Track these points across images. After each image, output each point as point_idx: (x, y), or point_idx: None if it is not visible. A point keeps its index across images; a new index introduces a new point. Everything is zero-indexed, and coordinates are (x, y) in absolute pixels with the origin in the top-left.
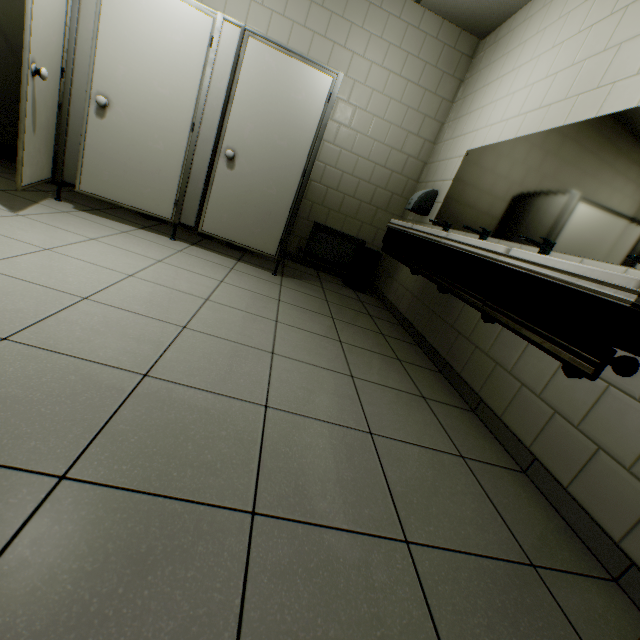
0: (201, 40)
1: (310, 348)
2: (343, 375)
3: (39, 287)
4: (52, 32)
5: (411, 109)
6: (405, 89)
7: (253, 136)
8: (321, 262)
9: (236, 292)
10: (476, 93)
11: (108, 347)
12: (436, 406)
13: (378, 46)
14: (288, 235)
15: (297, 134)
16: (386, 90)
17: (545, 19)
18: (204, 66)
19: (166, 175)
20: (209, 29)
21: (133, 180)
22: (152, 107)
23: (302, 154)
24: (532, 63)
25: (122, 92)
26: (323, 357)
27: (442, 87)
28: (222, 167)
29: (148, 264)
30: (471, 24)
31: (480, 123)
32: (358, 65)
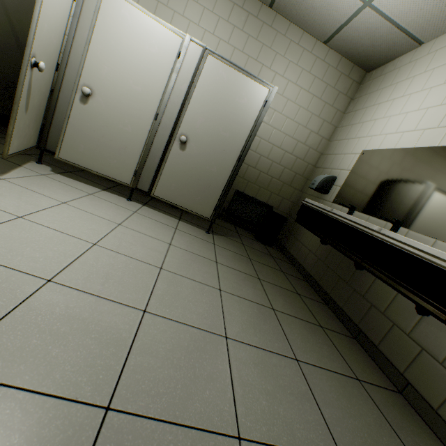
0: (171, 53)
1: (254, 323)
2: (289, 359)
3: (2, 269)
4: (53, 35)
5: (314, 115)
6: (311, 101)
7: (203, 127)
8: (238, 220)
9: (183, 256)
10: (367, 109)
11: (66, 360)
12: (372, 391)
13: (294, 70)
14: (222, 203)
15: (237, 128)
16: (297, 100)
17: (432, 62)
18: (171, 72)
19: (130, 151)
20: (178, 46)
21: (103, 153)
22: (126, 99)
23: (239, 143)
24: (423, 93)
25: (104, 86)
26: (267, 334)
27: (337, 102)
28: (176, 148)
29: (110, 228)
30: (362, 61)
31: (374, 131)
32: (278, 81)
